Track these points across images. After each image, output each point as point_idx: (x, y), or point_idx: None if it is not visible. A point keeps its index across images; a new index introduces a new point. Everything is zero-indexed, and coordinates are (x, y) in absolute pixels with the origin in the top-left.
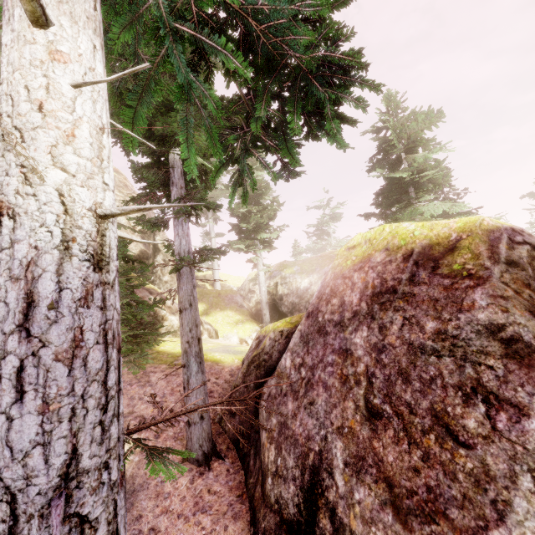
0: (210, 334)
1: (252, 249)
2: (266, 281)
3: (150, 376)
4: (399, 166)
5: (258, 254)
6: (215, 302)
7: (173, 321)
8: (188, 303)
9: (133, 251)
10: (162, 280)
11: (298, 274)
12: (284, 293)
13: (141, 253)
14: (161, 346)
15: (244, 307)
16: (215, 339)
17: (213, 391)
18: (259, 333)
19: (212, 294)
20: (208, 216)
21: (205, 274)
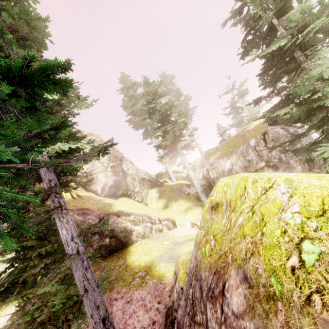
0: (168, 227)
1: (177, 157)
2: (200, 169)
3: (113, 306)
4: (274, 35)
5: (183, 158)
6: (170, 196)
7: (138, 230)
8: (83, 290)
9: (109, 183)
10: (135, 191)
11: (221, 159)
12: (214, 177)
13: (115, 182)
14: (132, 255)
15: (190, 194)
16: (173, 230)
17: (155, 322)
18: (175, 268)
19: (167, 190)
20: (151, 136)
21: (166, 170)
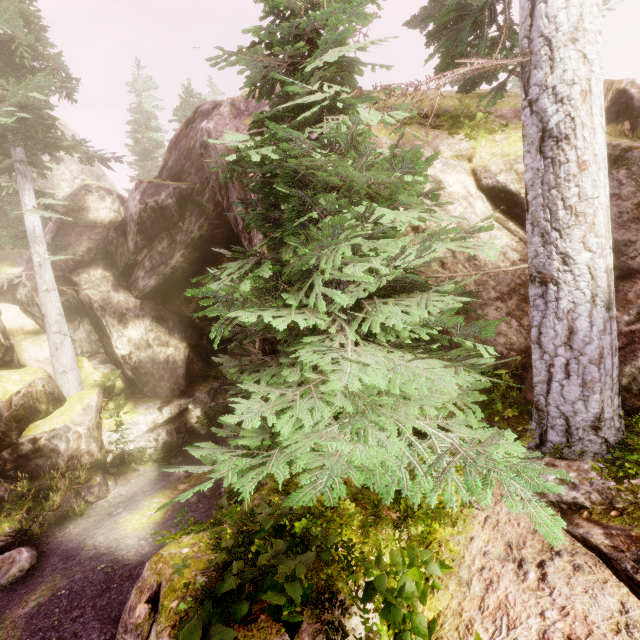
0: None
1: None
2: None
3: None
4: None
5: None
6: None
7: None
8: None
9: None
10: None
11: None
12: None
13: None
14: None
15: None
16: None
17: None
18: None
19: None
20: None
21: None
